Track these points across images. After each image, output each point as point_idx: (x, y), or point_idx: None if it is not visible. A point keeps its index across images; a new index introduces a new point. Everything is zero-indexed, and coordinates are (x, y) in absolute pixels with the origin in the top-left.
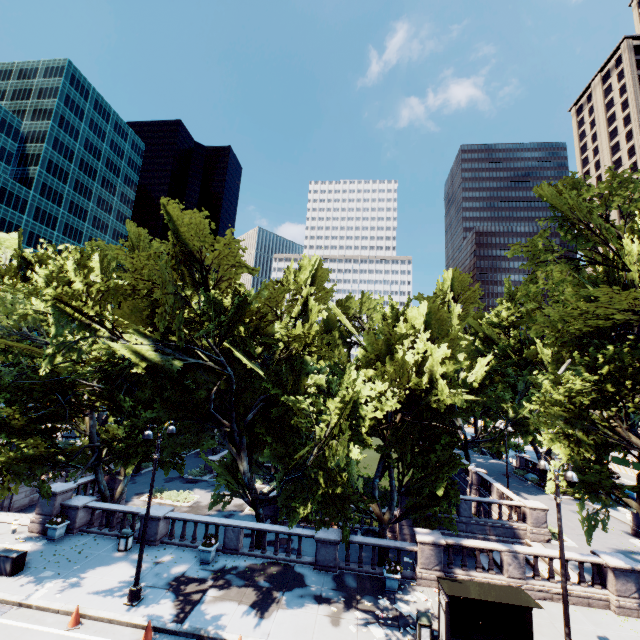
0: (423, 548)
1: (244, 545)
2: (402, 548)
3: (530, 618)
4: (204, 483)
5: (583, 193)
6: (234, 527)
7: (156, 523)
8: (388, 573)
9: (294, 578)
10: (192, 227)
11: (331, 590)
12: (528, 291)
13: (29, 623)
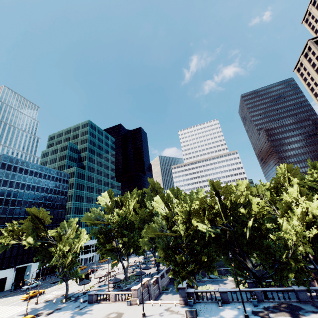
0: None
1: None
2: None
3: None
4: (207, 281)
5: None
6: (258, 291)
7: (226, 294)
8: None
9: (296, 307)
10: (217, 185)
11: (315, 309)
12: None
13: None
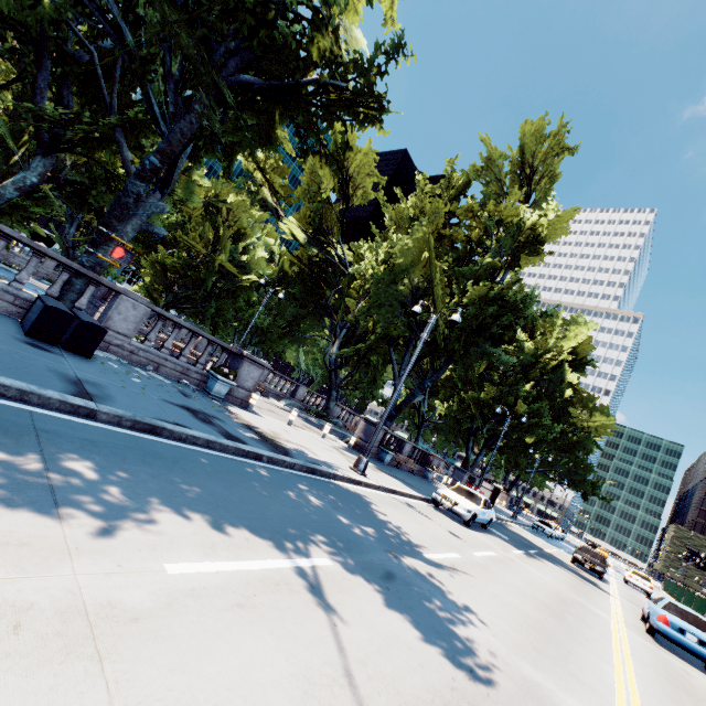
0: None
1: None
2: None
3: None
4: None
5: None
6: None
7: None
8: None
9: None
10: None
11: None
12: None
13: None
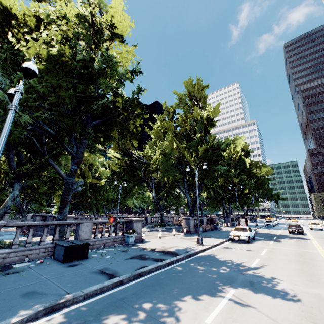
0: None
1: None
2: None
3: None
4: None
5: None
6: None
7: None
8: None
9: None
10: None
11: None
12: None
13: None
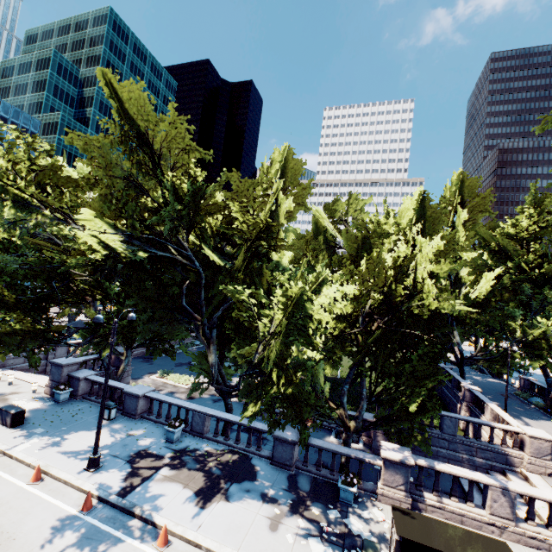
0: (387, 464)
1: (221, 428)
2: (364, 460)
3: None
4: None
5: None
6: (200, 413)
7: (136, 400)
8: (343, 484)
9: (247, 470)
10: (137, 101)
11: (280, 489)
12: None
13: (3, 471)
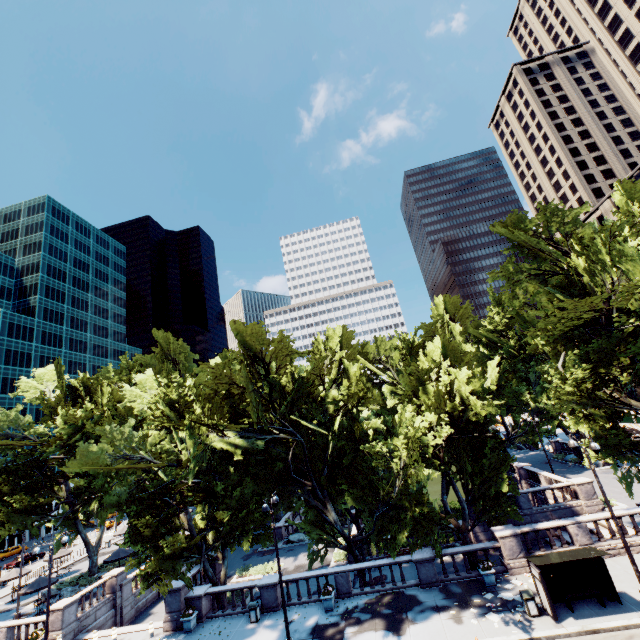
0: (504, 542)
1: None
2: (487, 547)
3: (605, 567)
4: (280, 551)
5: (528, 225)
6: (341, 572)
7: (274, 589)
8: (484, 571)
9: (408, 600)
10: (253, 334)
11: (443, 600)
12: (513, 306)
13: None
